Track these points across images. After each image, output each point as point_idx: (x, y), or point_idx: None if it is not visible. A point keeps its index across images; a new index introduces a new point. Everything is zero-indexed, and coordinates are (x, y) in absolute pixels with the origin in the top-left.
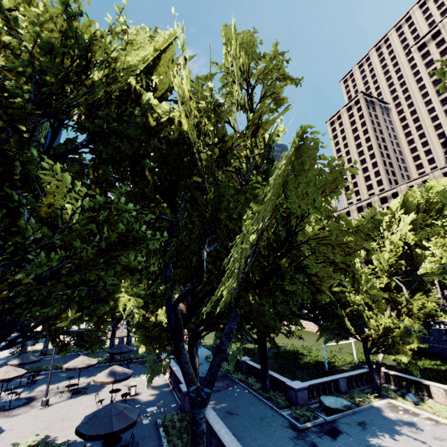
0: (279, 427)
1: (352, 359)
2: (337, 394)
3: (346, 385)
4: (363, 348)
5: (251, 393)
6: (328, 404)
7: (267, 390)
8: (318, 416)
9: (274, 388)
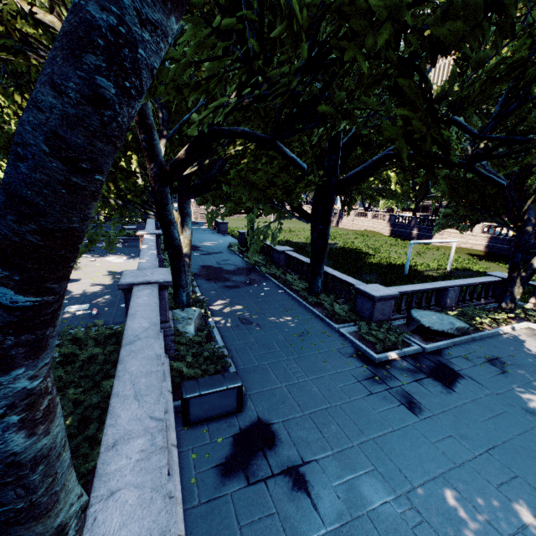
0: (334, 354)
1: (438, 265)
2: (437, 308)
3: (457, 297)
4: (516, 244)
5: (288, 295)
6: (428, 324)
7: (316, 293)
8: (410, 342)
9: (328, 291)
